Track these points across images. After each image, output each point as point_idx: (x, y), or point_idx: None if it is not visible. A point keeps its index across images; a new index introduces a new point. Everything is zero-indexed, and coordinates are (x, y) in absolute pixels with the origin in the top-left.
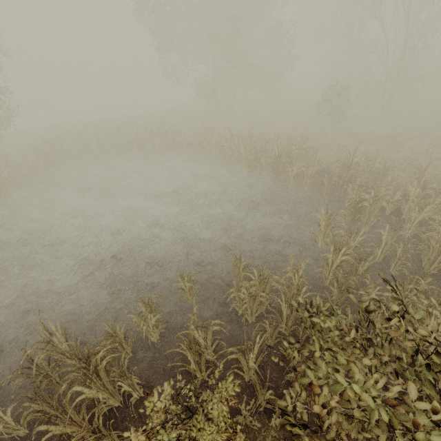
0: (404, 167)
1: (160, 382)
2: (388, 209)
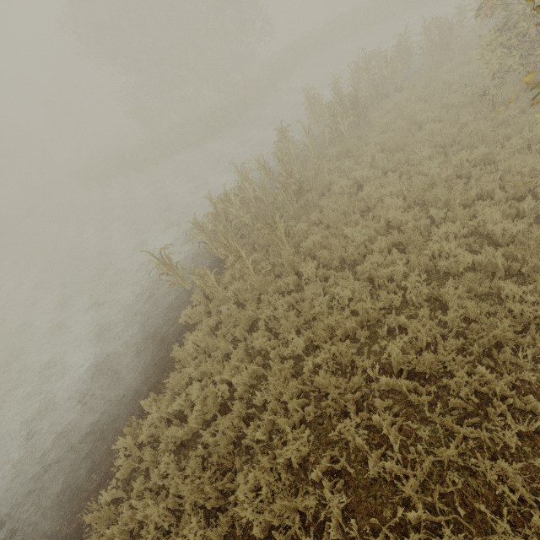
0: None
1: None
2: None
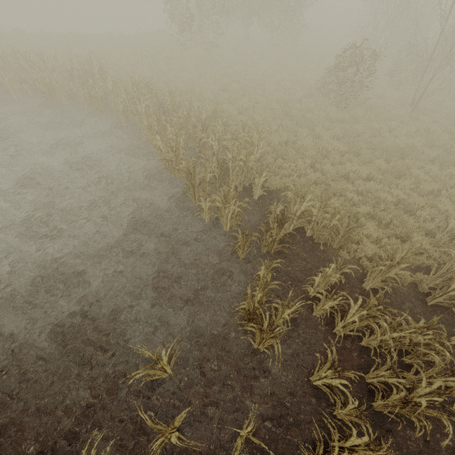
0: (391, 218)
1: None
2: (318, 311)
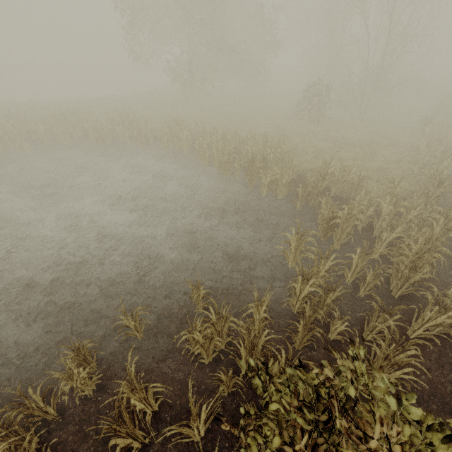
0: (378, 177)
1: (90, 450)
2: (361, 224)
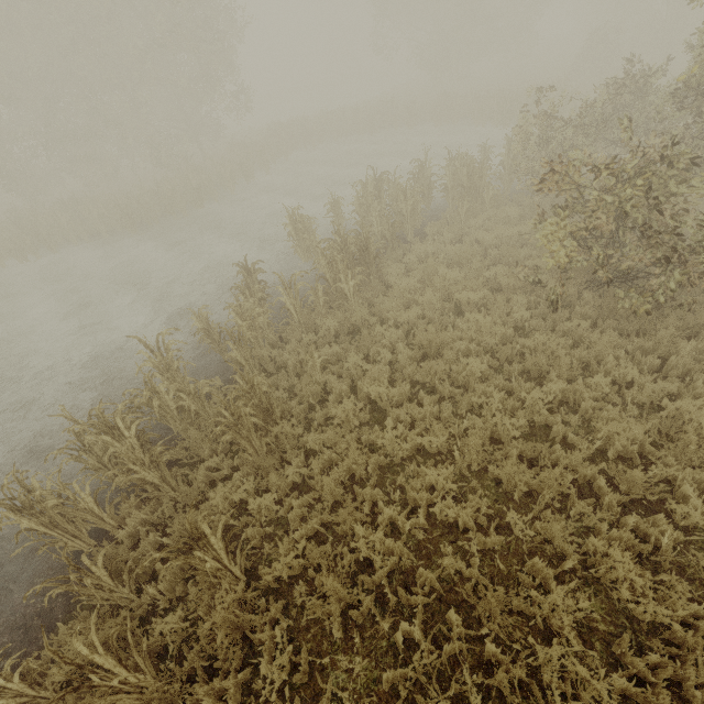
0: None
1: None
2: None
